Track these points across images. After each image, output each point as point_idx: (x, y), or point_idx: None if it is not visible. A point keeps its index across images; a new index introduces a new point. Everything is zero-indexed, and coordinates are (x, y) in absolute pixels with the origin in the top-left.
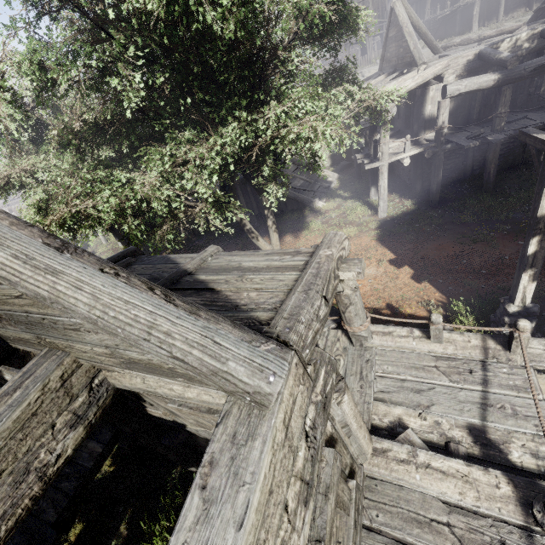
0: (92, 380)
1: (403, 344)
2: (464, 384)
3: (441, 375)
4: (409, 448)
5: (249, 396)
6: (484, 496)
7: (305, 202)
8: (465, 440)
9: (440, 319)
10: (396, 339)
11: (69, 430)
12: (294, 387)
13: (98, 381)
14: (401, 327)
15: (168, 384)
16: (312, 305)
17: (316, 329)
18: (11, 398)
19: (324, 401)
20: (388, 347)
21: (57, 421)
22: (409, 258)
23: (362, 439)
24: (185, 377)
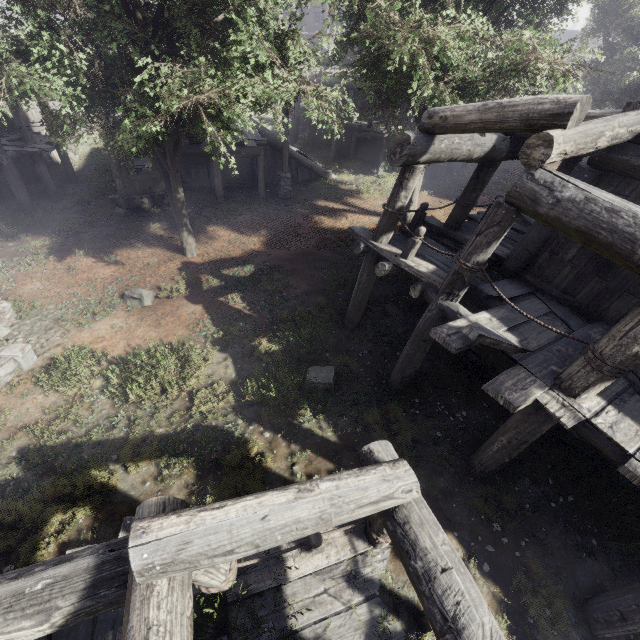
0: None
1: None
2: None
3: None
4: None
5: None
6: None
7: (321, 172)
8: None
9: None
10: None
11: None
12: None
13: None
14: None
15: None
16: None
17: None
18: None
19: None
20: None
21: None
22: None
23: None
24: None
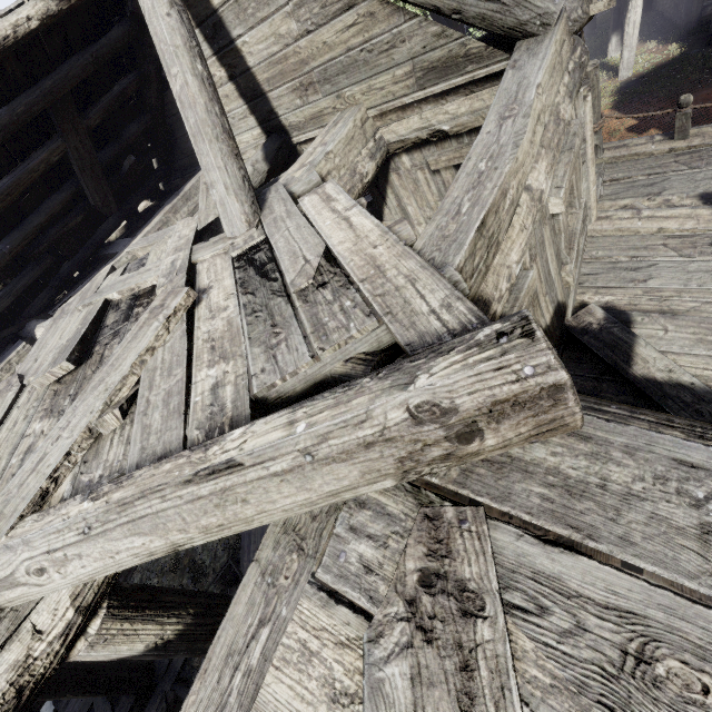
0: (374, 135)
1: (639, 150)
2: (705, 167)
3: (680, 166)
4: (633, 211)
5: (539, 19)
6: (703, 221)
7: None
8: (694, 204)
9: (690, 98)
10: (631, 148)
11: (369, 159)
12: (564, 31)
13: (378, 136)
14: (639, 138)
15: (444, 108)
16: (572, 2)
17: (575, 18)
18: (337, 127)
19: (579, 64)
20: (621, 157)
21: (362, 152)
22: (658, 119)
23: (591, 184)
24: (475, 60)
